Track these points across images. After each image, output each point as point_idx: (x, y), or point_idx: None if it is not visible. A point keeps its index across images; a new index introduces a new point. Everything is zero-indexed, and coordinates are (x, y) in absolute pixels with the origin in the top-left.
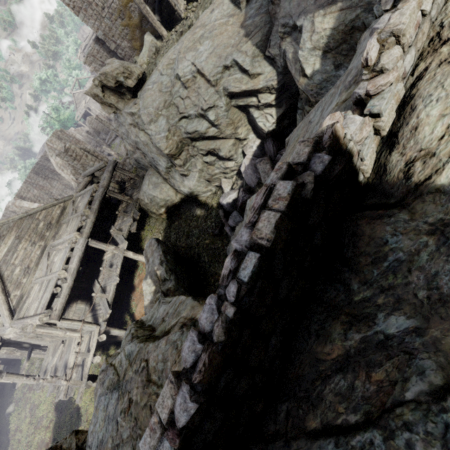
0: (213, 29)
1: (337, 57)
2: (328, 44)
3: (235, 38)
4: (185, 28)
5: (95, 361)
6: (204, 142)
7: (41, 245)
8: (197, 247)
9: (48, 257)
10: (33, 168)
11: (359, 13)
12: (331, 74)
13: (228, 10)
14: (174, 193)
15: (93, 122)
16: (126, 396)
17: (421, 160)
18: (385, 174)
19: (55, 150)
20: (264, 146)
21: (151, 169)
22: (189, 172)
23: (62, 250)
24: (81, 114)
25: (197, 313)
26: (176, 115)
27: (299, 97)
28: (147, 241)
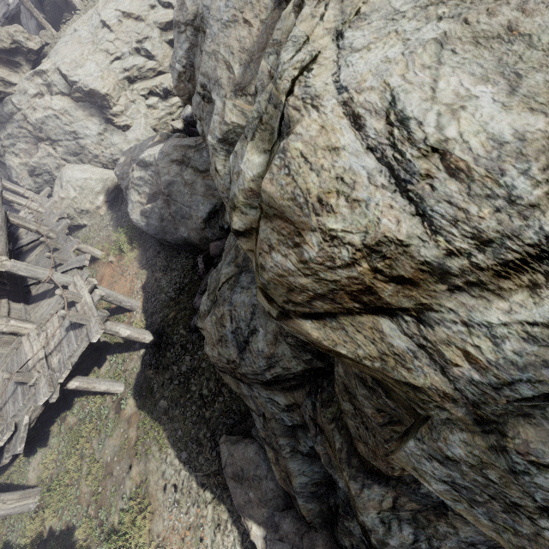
0: None
1: None
2: None
3: None
4: (91, 5)
5: (99, 294)
6: (143, 82)
7: None
8: None
9: None
10: None
11: None
12: None
13: None
14: (112, 172)
15: None
16: None
17: None
18: None
19: None
20: None
21: (66, 165)
22: (133, 121)
23: None
24: None
25: None
26: (107, 58)
27: None
28: None
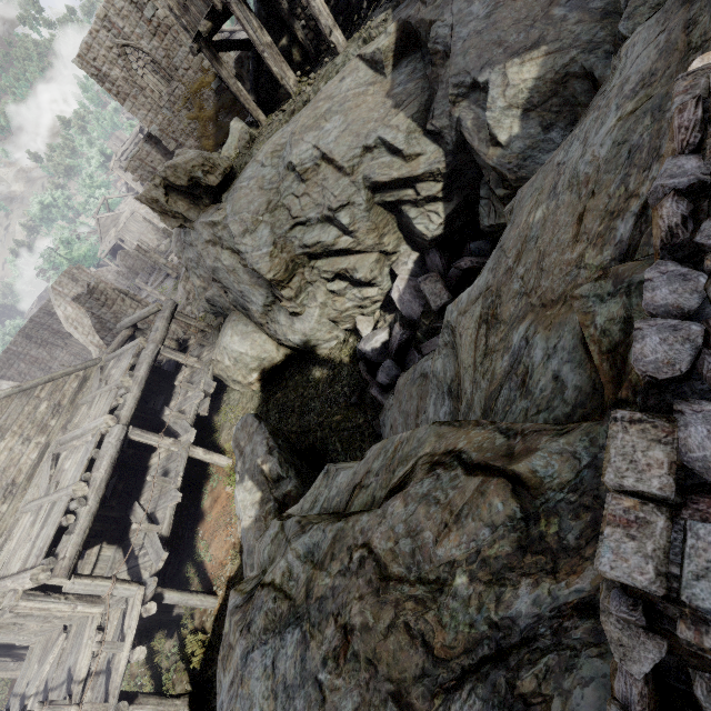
0: (345, 101)
1: (544, 115)
2: (530, 100)
3: (380, 110)
4: (299, 105)
5: (136, 658)
6: (330, 260)
7: (41, 443)
8: (320, 428)
9: (53, 463)
10: (22, 328)
11: (575, 55)
12: (538, 139)
13: (366, 77)
14: (274, 347)
15: (128, 258)
16: (331, 625)
17: None
18: None
19: (66, 297)
20: (426, 260)
21: (235, 313)
22: (304, 309)
23: (79, 448)
24: (109, 247)
25: (457, 441)
26: (287, 221)
27: (482, 182)
28: (225, 431)
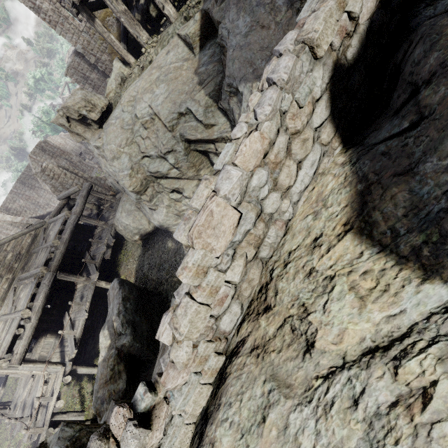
0: (168, 73)
1: None
2: None
3: (189, 84)
4: (146, 63)
5: (58, 406)
6: (169, 180)
7: (9, 278)
8: (166, 283)
9: (15, 292)
10: (19, 178)
11: None
12: None
13: (183, 53)
14: (146, 222)
15: None
16: None
17: None
18: None
19: (39, 162)
20: None
21: (125, 195)
22: (157, 207)
23: (28, 285)
24: None
25: None
26: (139, 154)
27: None
28: (123, 266)
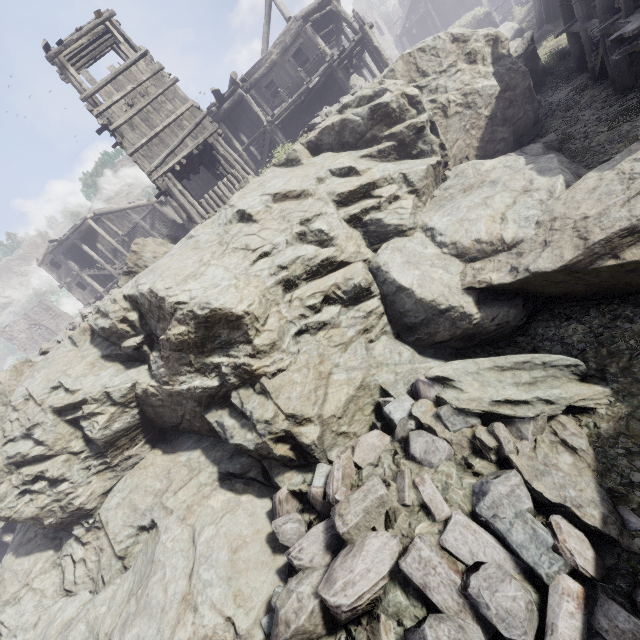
0: None
1: None
2: None
3: None
4: None
5: None
6: None
7: None
8: None
9: None
10: None
11: None
12: None
13: None
14: None
15: None
16: None
17: None
18: None
19: None
20: None
21: None
22: None
23: None
24: None
25: None
26: None
27: None
28: None
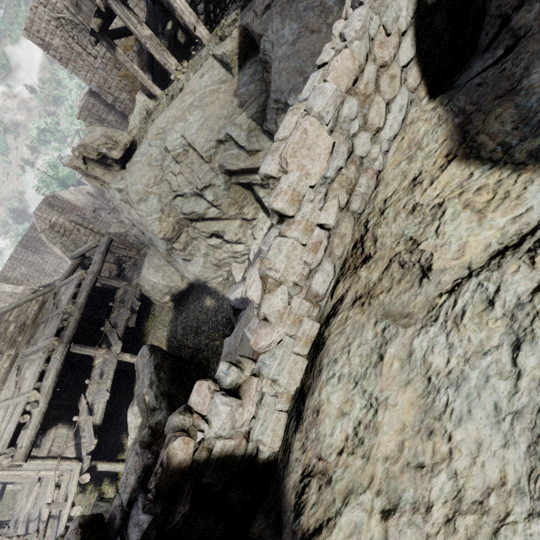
0: (203, 97)
1: None
2: None
3: (228, 108)
4: (176, 91)
5: (74, 514)
6: (206, 223)
7: (11, 355)
8: (206, 349)
9: (18, 371)
10: (20, 240)
11: None
12: None
13: (220, 75)
14: (179, 278)
15: None
16: None
17: (317, 480)
18: (287, 468)
19: (45, 220)
20: None
21: (152, 248)
22: (192, 257)
23: (35, 362)
24: None
25: None
26: (170, 193)
27: None
28: (151, 336)
